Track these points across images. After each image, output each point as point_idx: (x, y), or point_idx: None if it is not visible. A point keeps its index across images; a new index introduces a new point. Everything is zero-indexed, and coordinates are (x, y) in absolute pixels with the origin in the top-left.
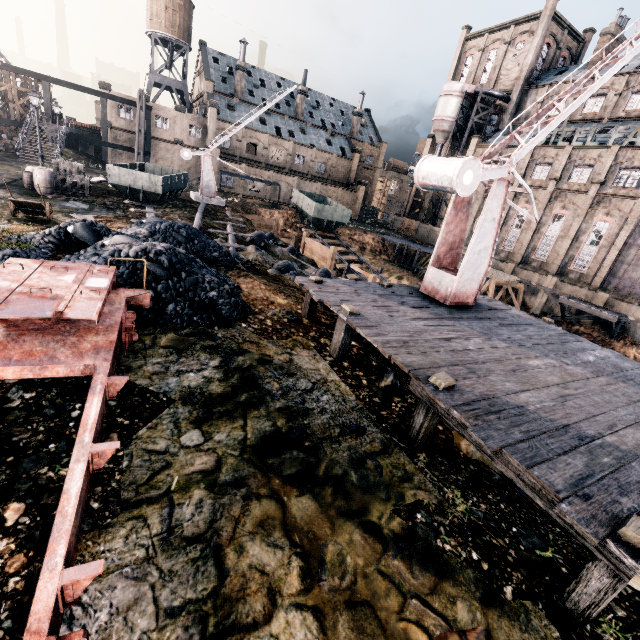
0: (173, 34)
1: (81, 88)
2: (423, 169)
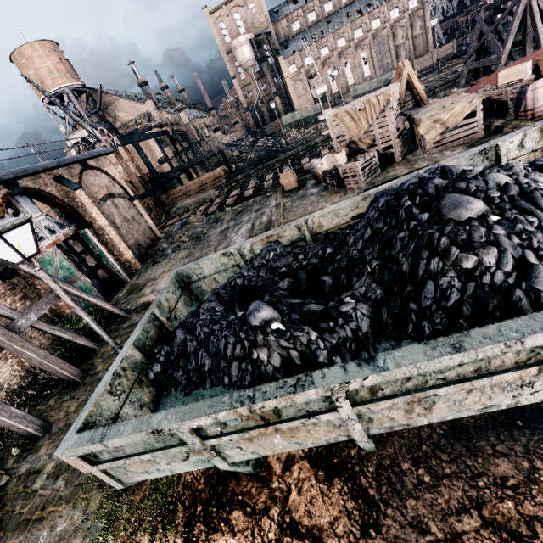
0: (78, 82)
1: (147, 136)
2: None
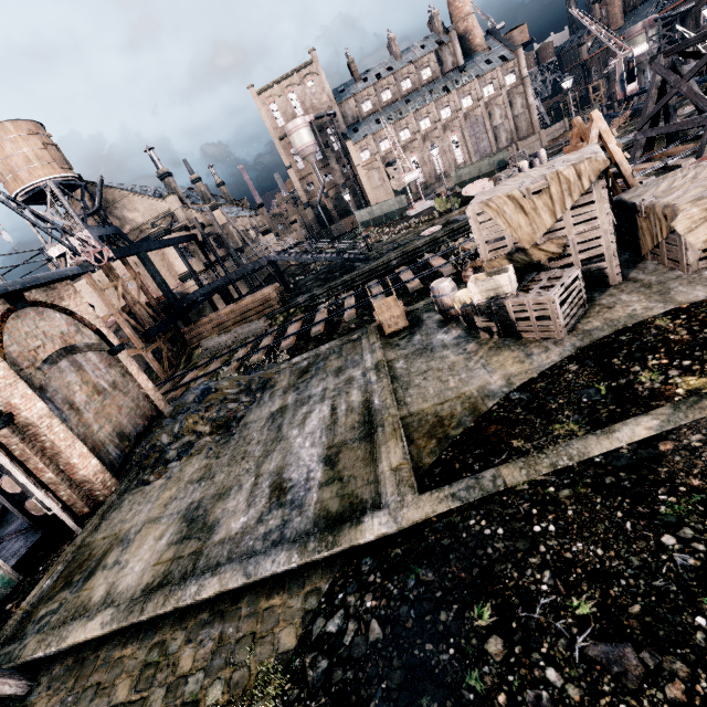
0: (70, 173)
1: (162, 243)
2: (636, 52)
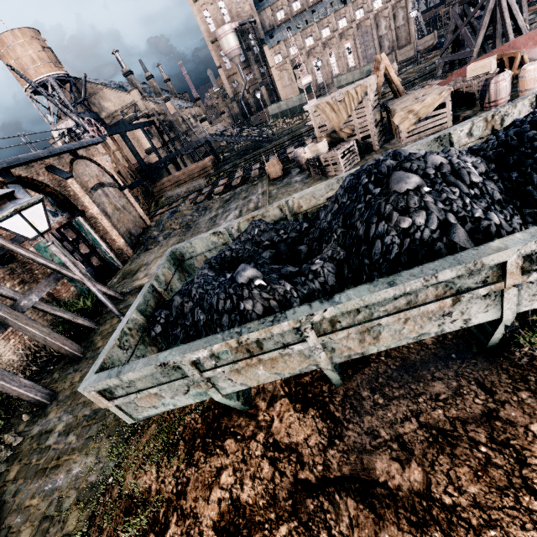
0: (62, 71)
1: (134, 126)
2: None
